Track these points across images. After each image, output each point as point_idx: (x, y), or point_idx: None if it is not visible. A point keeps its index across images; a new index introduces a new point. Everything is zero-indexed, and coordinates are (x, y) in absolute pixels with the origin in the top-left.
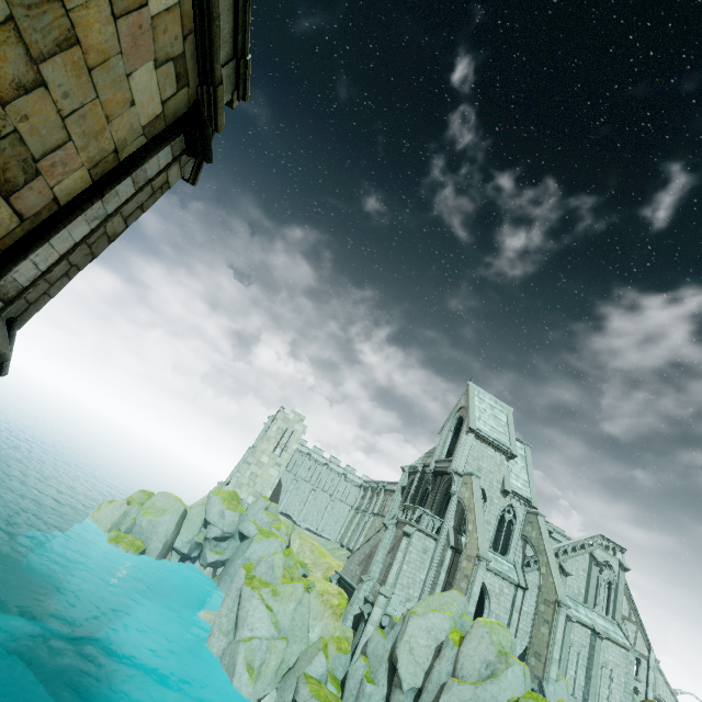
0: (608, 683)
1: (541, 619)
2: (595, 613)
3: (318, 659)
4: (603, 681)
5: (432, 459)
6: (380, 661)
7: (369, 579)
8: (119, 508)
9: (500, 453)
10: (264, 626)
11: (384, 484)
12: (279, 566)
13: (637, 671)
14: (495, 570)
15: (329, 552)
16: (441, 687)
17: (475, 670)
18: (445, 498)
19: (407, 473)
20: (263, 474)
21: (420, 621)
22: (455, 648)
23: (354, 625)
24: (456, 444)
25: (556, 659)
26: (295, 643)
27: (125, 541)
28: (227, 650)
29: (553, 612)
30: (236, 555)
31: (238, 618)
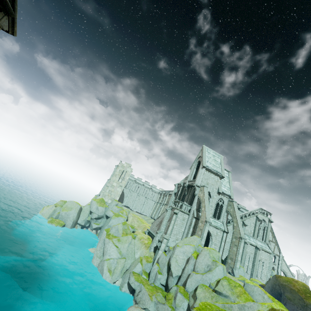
0: (261, 267)
1: (233, 244)
2: (257, 240)
3: (138, 266)
4: (259, 266)
5: (187, 180)
6: (164, 265)
7: (160, 232)
8: (51, 208)
9: (217, 176)
10: (115, 254)
11: (168, 191)
12: (120, 229)
13: (274, 261)
14: (214, 226)
15: (146, 221)
16: (188, 275)
17: (202, 268)
18: (193, 197)
19: (177, 187)
20: (114, 190)
21: (180, 249)
22: (194, 260)
23: (154, 251)
24: (197, 173)
25: (239, 260)
26: (129, 259)
27: (55, 222)
28: (100, 264)
29: (238, 242)
30: (105, 224)
31: (104, 251)
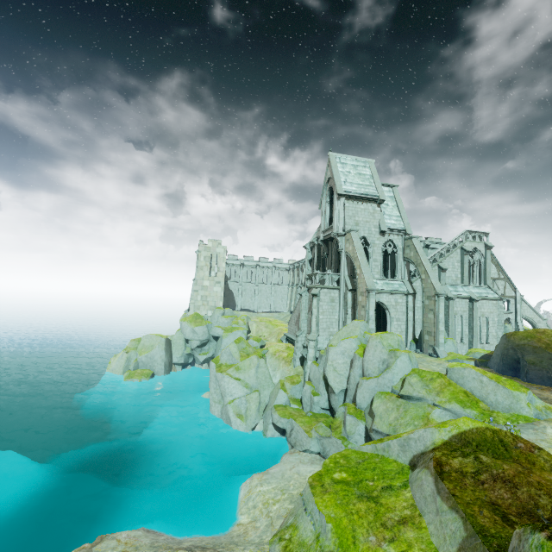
0: (485, 326)
1: (427, 310)
2: (470, 287)
3: (280, 395)
4: (482, 326)
5: (320, 231)
6: (318, 382)
7: (301, 333)
8: (122, 357)
9: (371, 203)
10: (239, 390)
11: (302, 261)
12: (235, 352)
13: (508, 308)
14: (388, 291)
15: (282, 320)
16: (357, 385)
17: (376, 368)
18: (339, 256)
19: (309, 249)
20: (210, 293)
21: (336, 349)
22: (361, 359)
23: (302, 363)
24: (333, 212)
25: (442, 331)
26: (265, 390)
27: (136, 375)
28: (223, 411)
29: (434, 302)
30: (216, 351)
31: (220, 392)
